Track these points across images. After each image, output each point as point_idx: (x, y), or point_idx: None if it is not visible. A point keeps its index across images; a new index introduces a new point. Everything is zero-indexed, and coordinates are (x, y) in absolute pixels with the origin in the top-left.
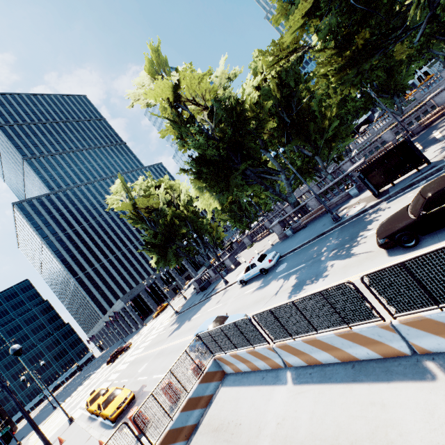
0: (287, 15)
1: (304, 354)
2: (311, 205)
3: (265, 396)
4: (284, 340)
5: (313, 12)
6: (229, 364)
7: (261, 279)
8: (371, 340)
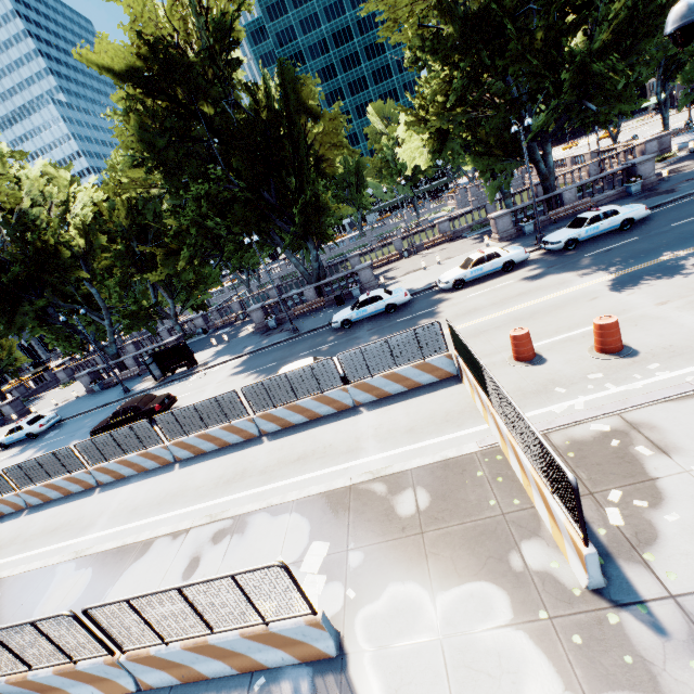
0: None
1: None
2: (128, 364)
3: None
4: None
5: None
6: None
7: (25, 445)
8: (11, 502)
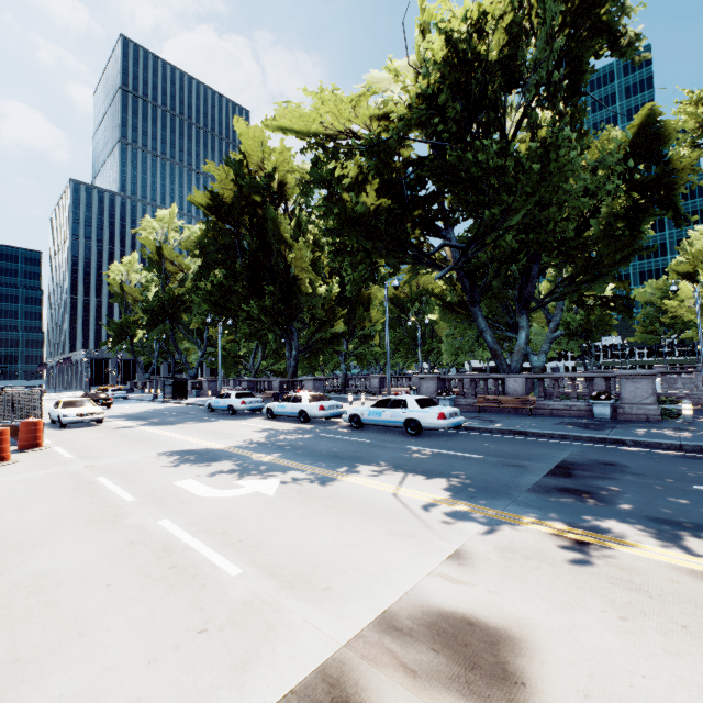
0: None
1: None
2: (189, 385)
3: None
4: None
5: None
6: None
7: None
8: None
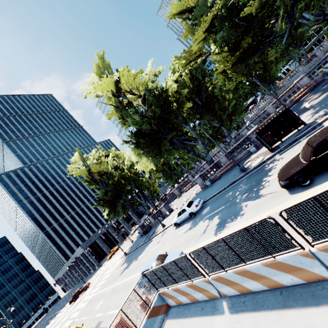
0: (193, 32)
1: (236, 284)
2: (223, 161)
3: (206, 327)
4: (218, 273)
5: (210, 29)
6: (171, 298)
7: (191, 221)
8: (294, 267)
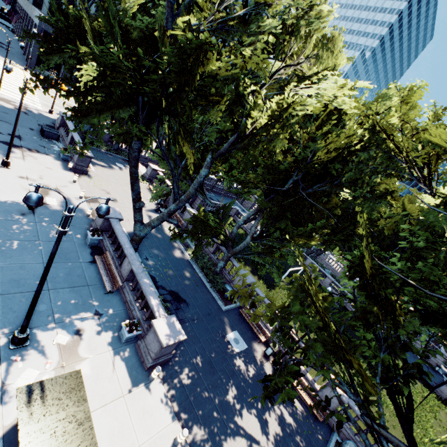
0: None
1: None
2: (125, 264)
3: None
4: None
5: None
6: None
7: None
8: None
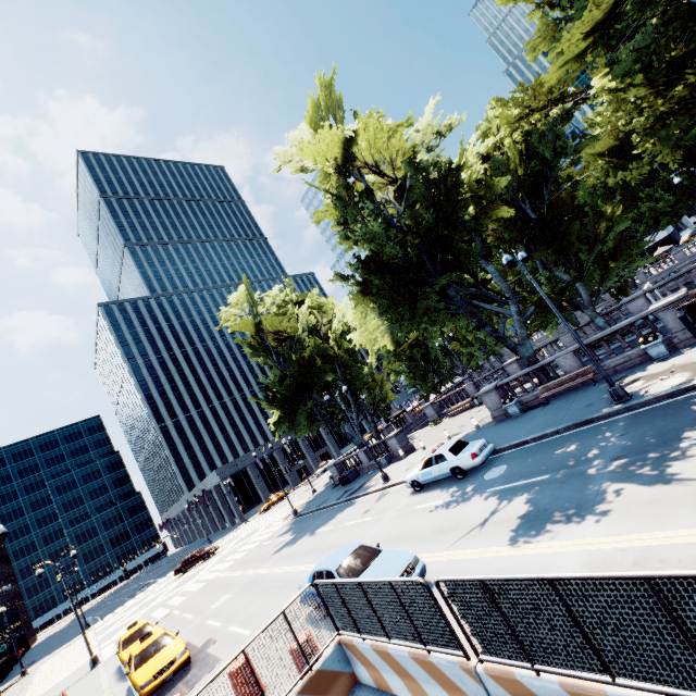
0: (555, 38)
1: None
2: (563, 365)
3: None
4: (510, 664)
5: (605, 30)
6: (367, 665)
7: (452, 488)
8: None
